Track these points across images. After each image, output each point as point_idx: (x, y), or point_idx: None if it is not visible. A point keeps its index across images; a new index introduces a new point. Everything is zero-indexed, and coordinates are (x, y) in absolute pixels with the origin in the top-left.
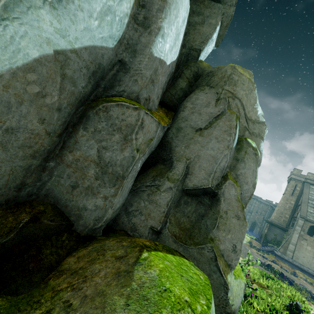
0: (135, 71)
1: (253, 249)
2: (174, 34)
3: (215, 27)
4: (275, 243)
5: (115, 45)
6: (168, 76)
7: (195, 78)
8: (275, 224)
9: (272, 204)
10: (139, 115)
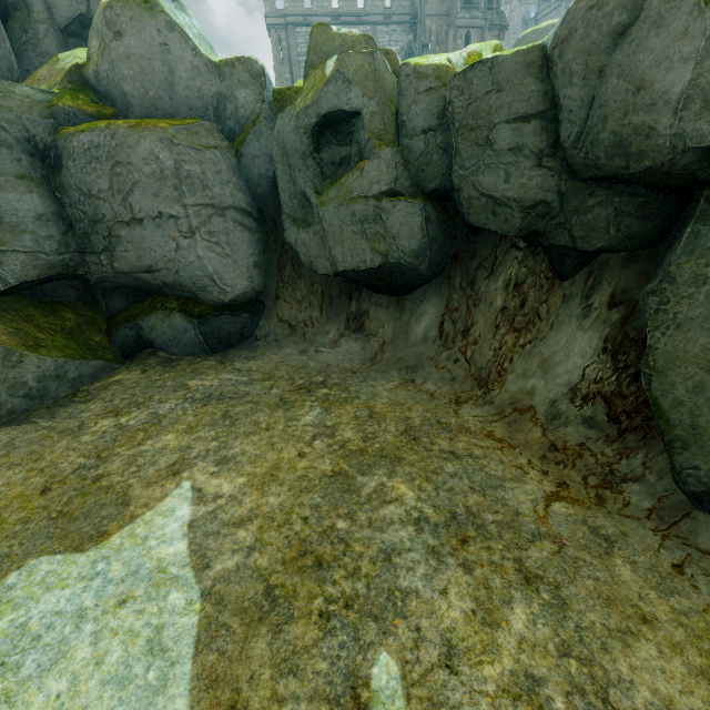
0: None
1: None
2: None
3: None
4: None
5: None
6: None
7: None
8: None
9: None
10: None
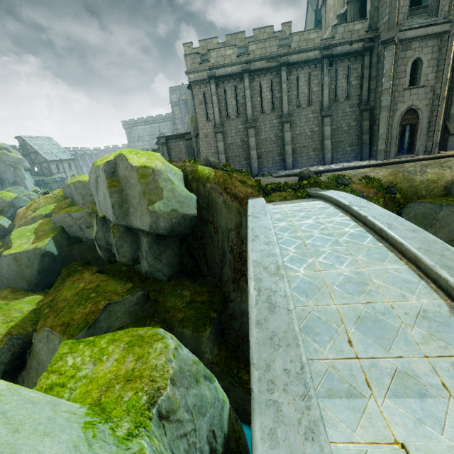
0: None
1: None
2: None
3: None
4: None
5: None
6: None
7: None
8: None
9: None
10: None
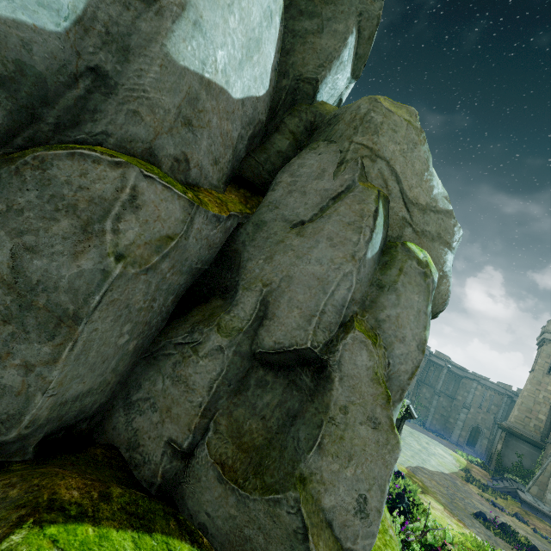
0: (130, 92)
1: (473, 486)
2: (241, 34)
3: (345, 38)
4: (522, 474)
5: (65, 28)
6: (248, 127)
7: (309, 134)
8: (519, 433)
9: (511, 391)
10: (125, 178)
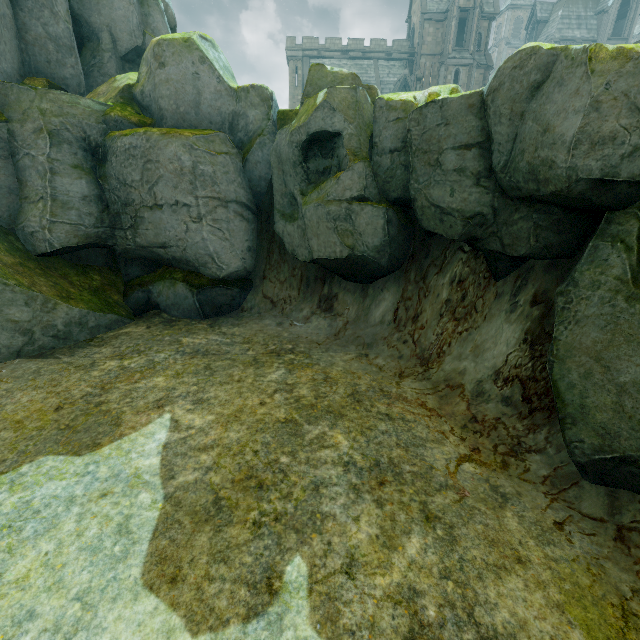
0: None
1: None
2: None
3: None
4: None
5: None
6: None
7: None
8: None
9: None
10: None
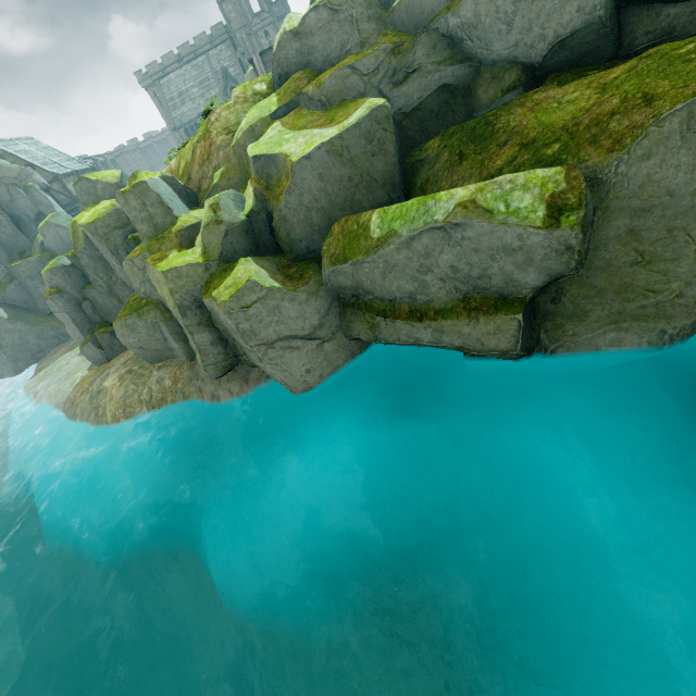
0: None
1: None
2: None
3: None
4: None
5: None
6: None
7: None
8: None
9: None
10: None
